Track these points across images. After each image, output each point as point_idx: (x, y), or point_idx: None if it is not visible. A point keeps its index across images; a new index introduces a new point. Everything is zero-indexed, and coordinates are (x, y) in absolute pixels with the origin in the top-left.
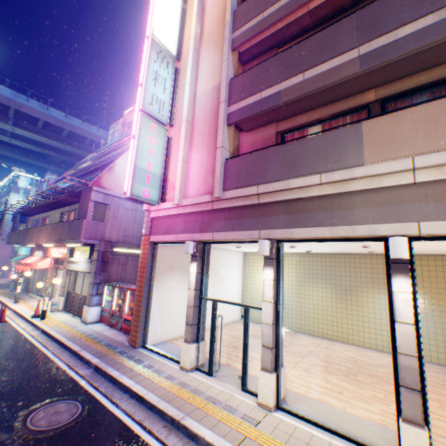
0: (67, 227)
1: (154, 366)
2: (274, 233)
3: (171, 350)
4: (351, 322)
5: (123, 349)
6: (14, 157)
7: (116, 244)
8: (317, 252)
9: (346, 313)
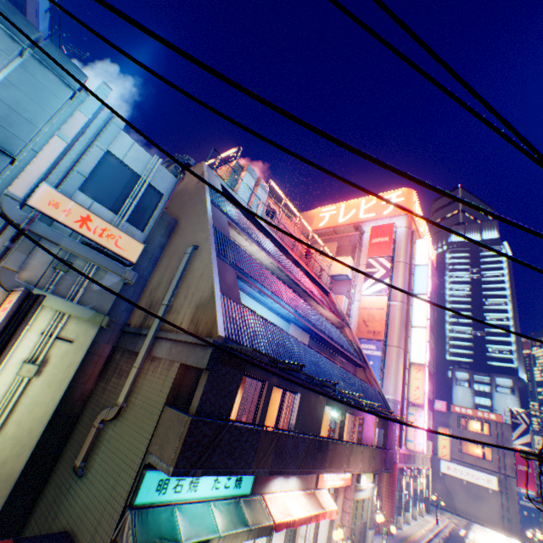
0: (384, 455)
1: (405, 534)
2: (413, 464)
3: None
4: None
5: (398, 538)
6: None
7: None
8: None
9: None
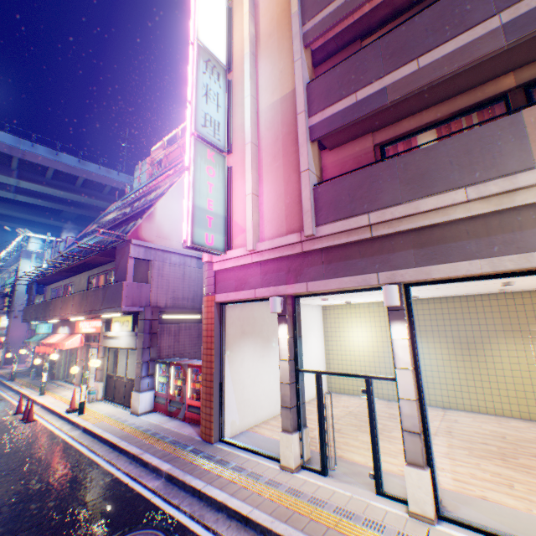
0: (102, 293)
1: (245, 467)
2: (401, 274)
3: (259, 443)
4: (481, 384)
5: (196, 447)
6: (20, 217)
7: (164, 309)
8: (422, 297)
9: (472, 373)
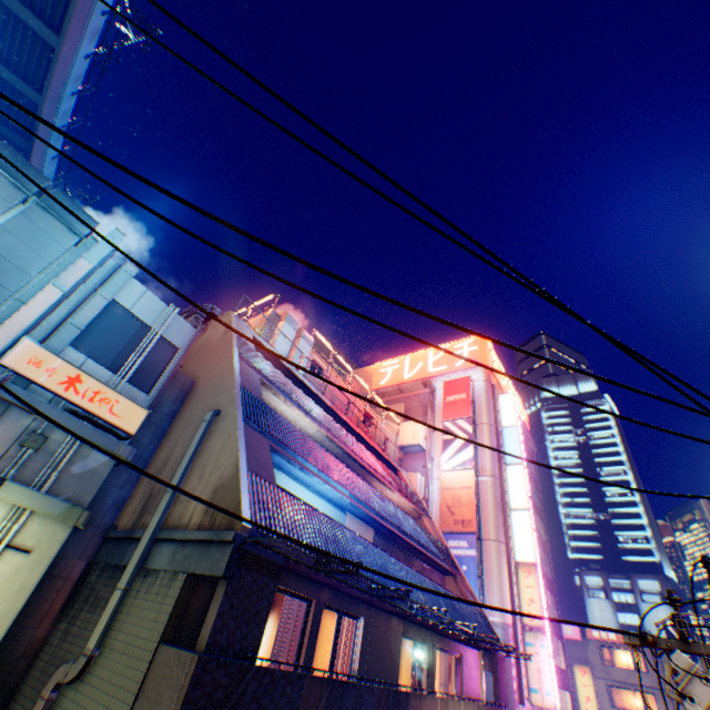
0: None
1: None
2: None
3: None
4: None
5: None
6: None
7: None
8: None
9: None
